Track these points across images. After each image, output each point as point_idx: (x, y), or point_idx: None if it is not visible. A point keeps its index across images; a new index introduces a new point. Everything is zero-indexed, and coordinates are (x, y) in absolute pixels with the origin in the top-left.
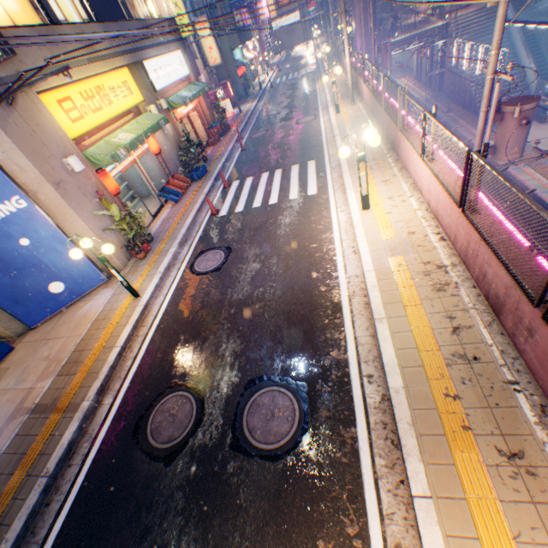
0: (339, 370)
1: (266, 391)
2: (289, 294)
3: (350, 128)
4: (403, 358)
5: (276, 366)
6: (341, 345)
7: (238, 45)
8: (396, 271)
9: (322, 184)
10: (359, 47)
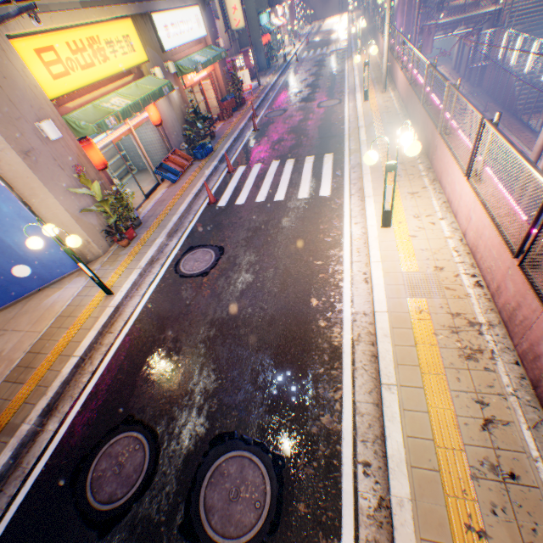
0: (328, 445)
1: (235, 456)
2: (281, 322)
3: (378, 120)
4: (414, 452)
5: (252, 422)
6: (335, 409)
7: (266, 9)
8: (416, 319)
9: (337, 185)
10: (398, 26)
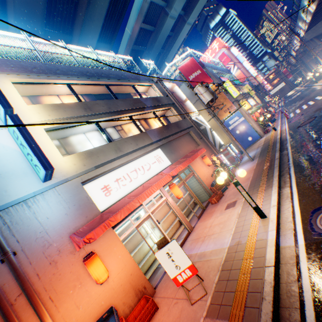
0: None
1: None
2: None
3: None
4: None
5: None
6: None
7: (264, 96)
8: None
9: None
10: None
